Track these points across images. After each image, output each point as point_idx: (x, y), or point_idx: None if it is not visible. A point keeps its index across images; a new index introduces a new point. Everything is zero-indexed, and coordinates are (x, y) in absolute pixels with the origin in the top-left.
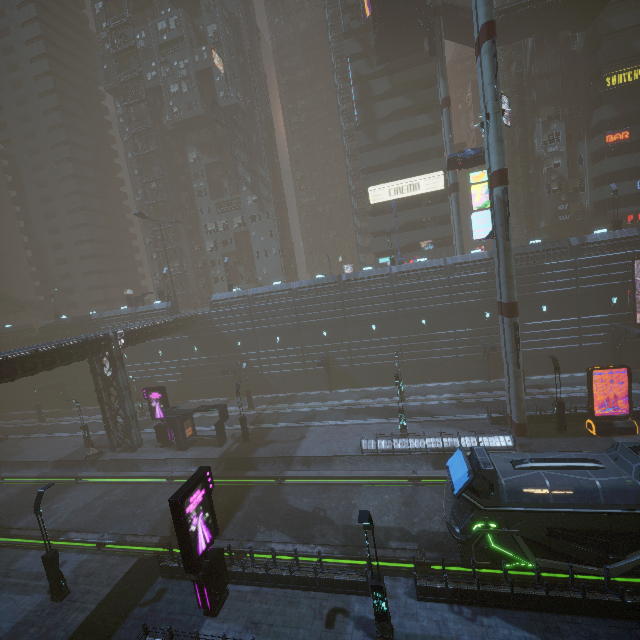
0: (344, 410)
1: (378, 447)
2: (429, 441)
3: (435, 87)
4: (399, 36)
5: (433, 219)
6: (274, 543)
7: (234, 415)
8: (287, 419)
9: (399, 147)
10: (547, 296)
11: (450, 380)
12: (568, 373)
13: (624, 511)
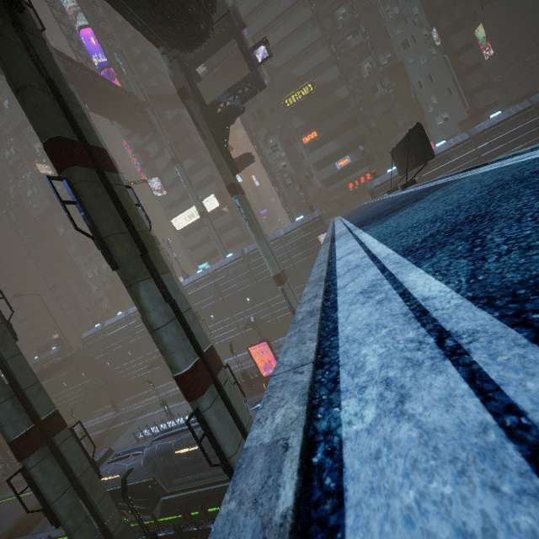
0: (165, 399)
1: (147, 434)
2: (173, 422)
3: (187, 139)
4: (141, 120)
5: (225, 226)
6: (41, 533)
7: (105, 421)
8: (129, 417)
9: (181, 186)
10: None
11: (245, 351)
12: None
13: (138, 482)
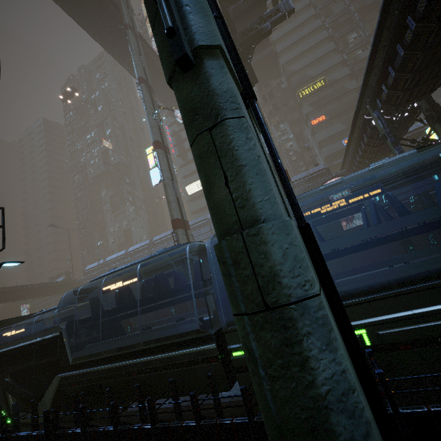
0: None
1: None
2: None
3: None
4: None
5: None
6: None
7: None
8: None
9: None
10: None
11: None
12: None
13: (40, 339)
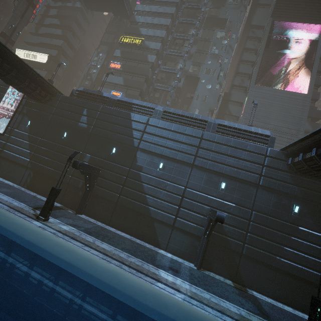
0: None
1: None
2: None
3: (71, 21)
4: None
5: None
6: None
7: None
8: None
9: (43, 39)
10: None
11: None
12: None
13: None
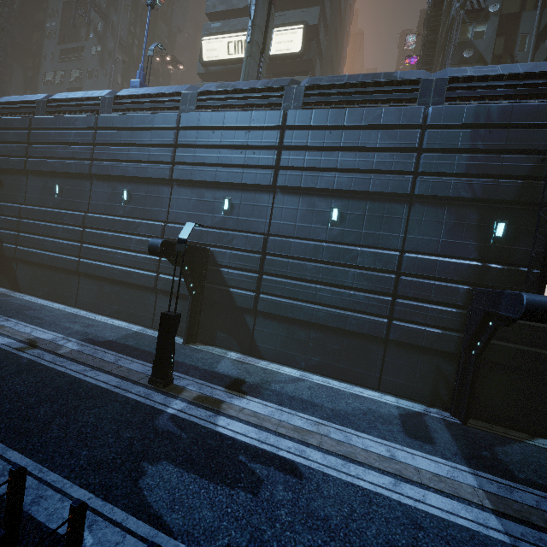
0: None
1: None
2: None
3: None
4: None
5: None
6: None
7: None
8: None
9: None
10: (344, 184)
11: (138, 321)
12: (349, 382)
13: None
